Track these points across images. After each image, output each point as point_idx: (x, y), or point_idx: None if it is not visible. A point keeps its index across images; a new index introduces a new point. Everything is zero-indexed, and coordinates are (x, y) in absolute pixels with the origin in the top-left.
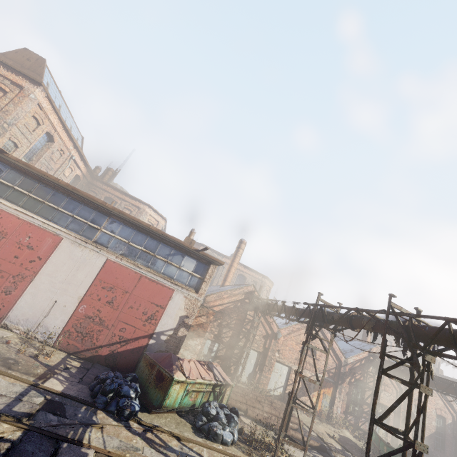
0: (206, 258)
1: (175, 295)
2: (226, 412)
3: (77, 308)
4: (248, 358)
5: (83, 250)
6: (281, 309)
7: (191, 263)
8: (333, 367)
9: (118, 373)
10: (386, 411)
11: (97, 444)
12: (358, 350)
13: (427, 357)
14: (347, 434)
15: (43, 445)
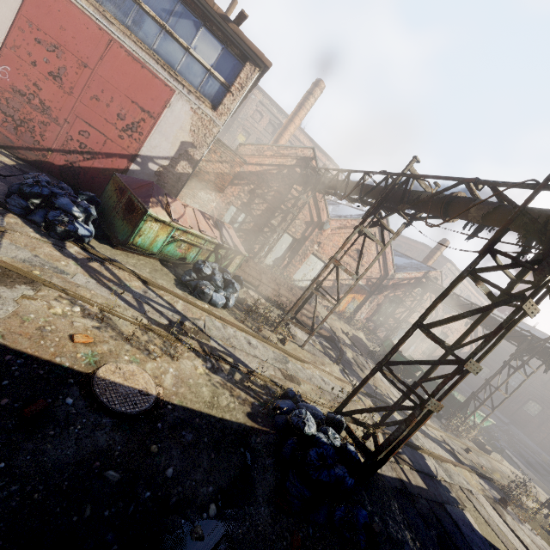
0: (240, 45)
1: (175, 102)
2: (225, 277)
3: None
4: (280, 242)
5: None
6: (342, 183)
7: (210, 46)
8: (375, 277)
9: (64, 184)
10: (446, 319)
11: None
12: (412, 269)
13: None
14: (361, 335)
15: None
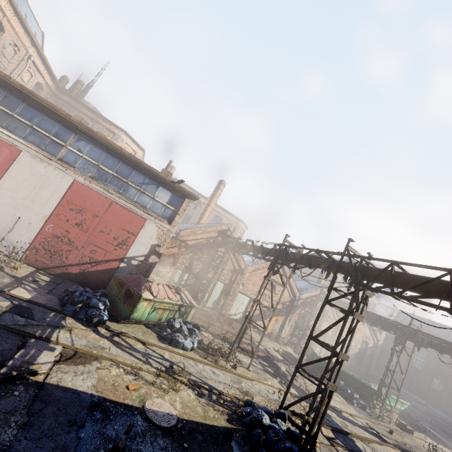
0: (182, 191)
1: (147, 225)
2: (188, 327)
3: (43, 226)
4: (215, 288)
5: (47, 167)
6: (250, 248)
7: (165, 194)
8: (288, 300)
9: (87, 288)
10: (323, 331)
11: (65, 342)
12: (311, 289)
13: (367, 292)
14: (289, 350)
15: (9, 339)
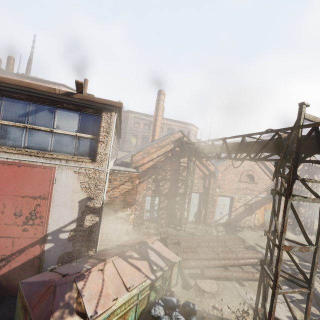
0: (91, 105)
1: (59, 175)
2: None
3: None
4: (191, 201)
5: None
6: (221, 149)
7: (68, 119)
8: (271, 186)
9: None
10: None
11: None
12: None
13: None
14: (291, 236)
15: None
